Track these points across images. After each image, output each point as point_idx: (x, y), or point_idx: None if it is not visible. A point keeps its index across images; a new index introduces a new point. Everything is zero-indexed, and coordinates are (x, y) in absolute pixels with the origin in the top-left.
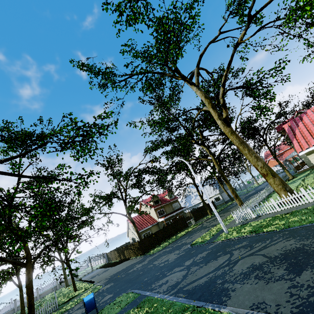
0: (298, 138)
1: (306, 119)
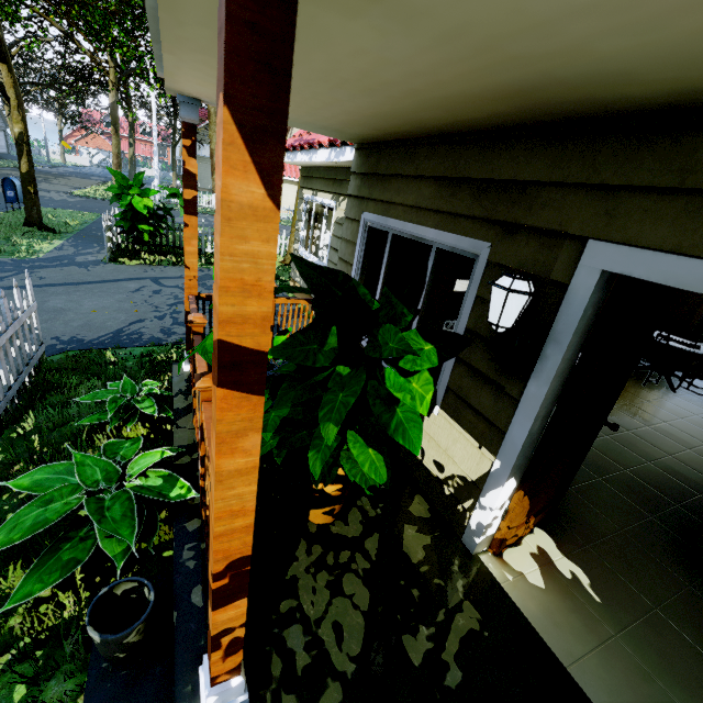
0: None
1: None
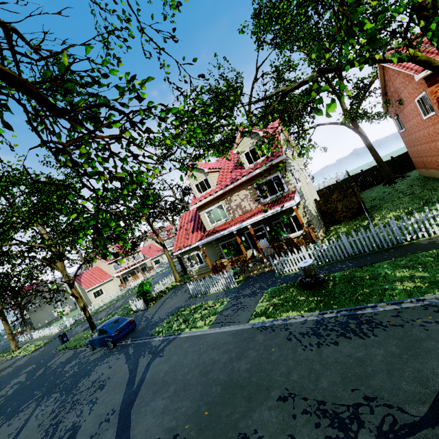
0: (84, 283)
1: (85, 275)
